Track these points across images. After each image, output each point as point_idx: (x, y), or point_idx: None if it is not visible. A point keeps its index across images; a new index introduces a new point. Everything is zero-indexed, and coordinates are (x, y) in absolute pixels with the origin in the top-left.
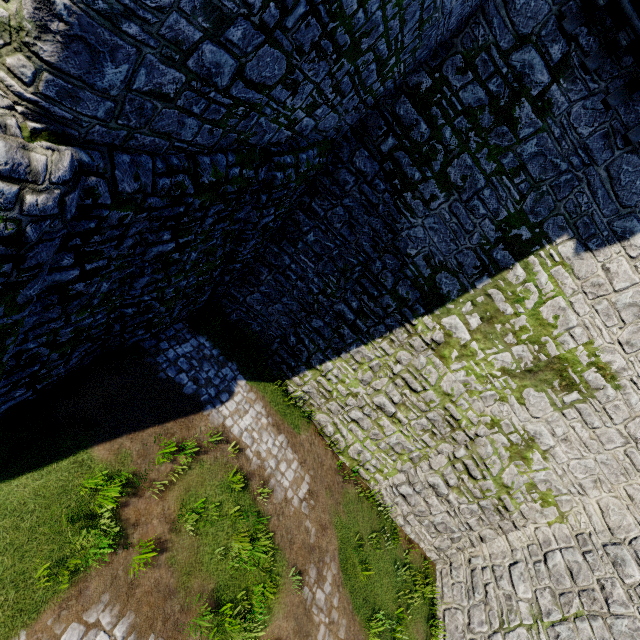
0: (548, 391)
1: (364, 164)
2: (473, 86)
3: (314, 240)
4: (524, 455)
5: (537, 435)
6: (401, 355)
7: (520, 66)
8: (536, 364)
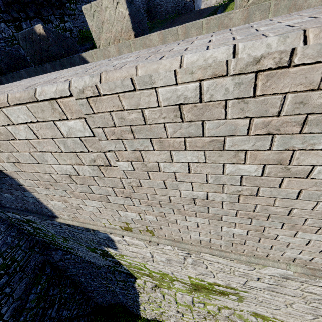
0: (218, 295)
1: (57, 257)
2: (25, 227)
3: (84, 279)
4: (267, 319)
5: (254, 312)
6: (152, 296)
7: (14, 217)
8: (192, 287)
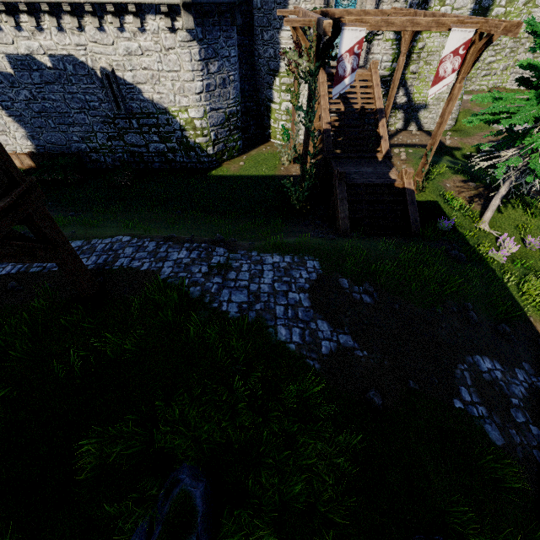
0: None
1: None
2: None
3: None
4: None
5: None
6: None
7: None
8: None
